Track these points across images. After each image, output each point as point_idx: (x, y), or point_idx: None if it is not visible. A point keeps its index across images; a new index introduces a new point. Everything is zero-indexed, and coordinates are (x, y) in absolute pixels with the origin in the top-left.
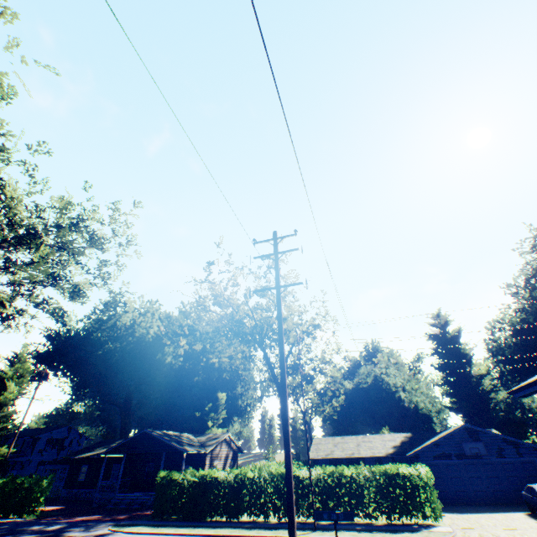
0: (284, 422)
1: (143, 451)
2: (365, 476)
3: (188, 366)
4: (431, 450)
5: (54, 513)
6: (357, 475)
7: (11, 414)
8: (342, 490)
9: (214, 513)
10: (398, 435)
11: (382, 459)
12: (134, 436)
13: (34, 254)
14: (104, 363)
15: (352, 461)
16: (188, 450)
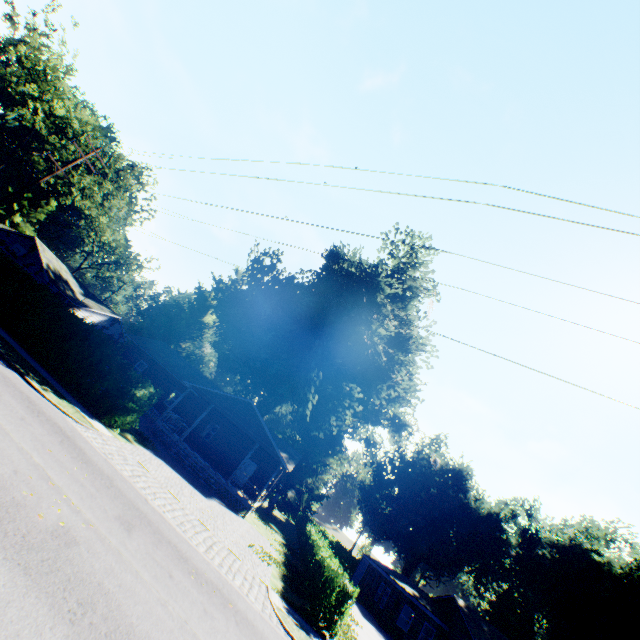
0: None
1: None
2: None
3: None
4: (1, 235)
5: None
6: None
7: None
8: None
9: None
10: None
11: None
12: None
13: None
14: None
15: None
16: None
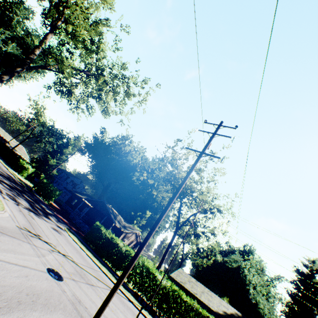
0: (152, 227)
1: (98, 209)
2: (193, 309)
3: (140, 187)
4: None
5: (55, 207)
6: (188, 304)
7: (64, 159)
8: (175, 305)
9: (107, 258)
10: (231, 308)
11: (212, 311)
12: (99, 200)
13: (98, 82)
14: (107, 162)
15: (193, 297)
16: (116, 223)
